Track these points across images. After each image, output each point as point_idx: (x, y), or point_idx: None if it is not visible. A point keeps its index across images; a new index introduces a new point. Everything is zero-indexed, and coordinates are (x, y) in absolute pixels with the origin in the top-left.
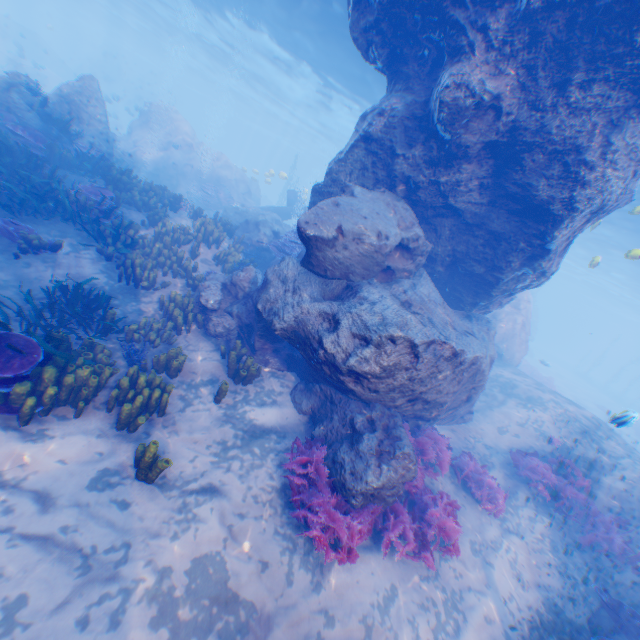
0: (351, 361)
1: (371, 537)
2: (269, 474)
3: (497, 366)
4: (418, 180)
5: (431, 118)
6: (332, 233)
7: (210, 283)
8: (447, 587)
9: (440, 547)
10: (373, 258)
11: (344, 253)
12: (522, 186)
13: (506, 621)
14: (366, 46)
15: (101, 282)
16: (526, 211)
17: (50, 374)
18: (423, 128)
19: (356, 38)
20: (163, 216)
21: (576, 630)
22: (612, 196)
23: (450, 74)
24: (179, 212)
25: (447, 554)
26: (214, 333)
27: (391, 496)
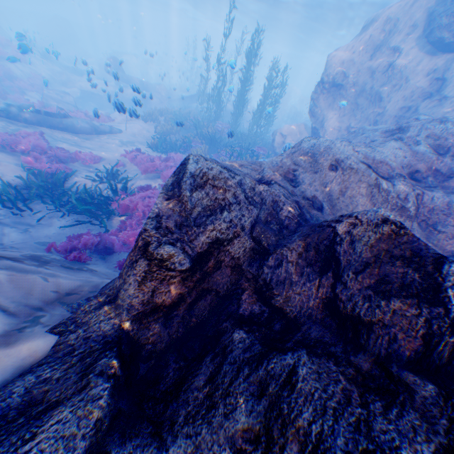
0: None
1: None
2: None
3: None
4: None
5: None
6: None
7: None
8: None
9: None
10: None
11: None
12: None
13: None
14: None
15: None
16: None
17: None
18: None
19: None
20: None
21: None
22: None
23: None
24: None
25: None
26: None
27: None
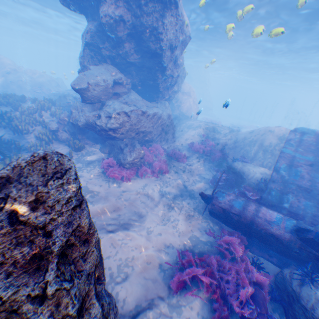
0: (109, 126)
1: (136, 175)
2: (97, 169)
3: (187, 121)
4: (113, 56)
5: (105, 30)
6: (86, 86)
7: (52, 122)
8: (164, 180)
9: (162, 173)
10: (107, 91)
11: (94, 92)
12: (146, 47)
13: (184, 182)
14: (69, 6)
15: (7, 137)
16: (152, 56)
17: (7, 160)
18: (105, 34)
19: (63, 4)
20: (20, 105)
21: (207, 179)
22: (174, 41)
23: (101, 12)
24: (26, 103)
25: (164, 174)
26: (63, 140)
27: (139, 162)
